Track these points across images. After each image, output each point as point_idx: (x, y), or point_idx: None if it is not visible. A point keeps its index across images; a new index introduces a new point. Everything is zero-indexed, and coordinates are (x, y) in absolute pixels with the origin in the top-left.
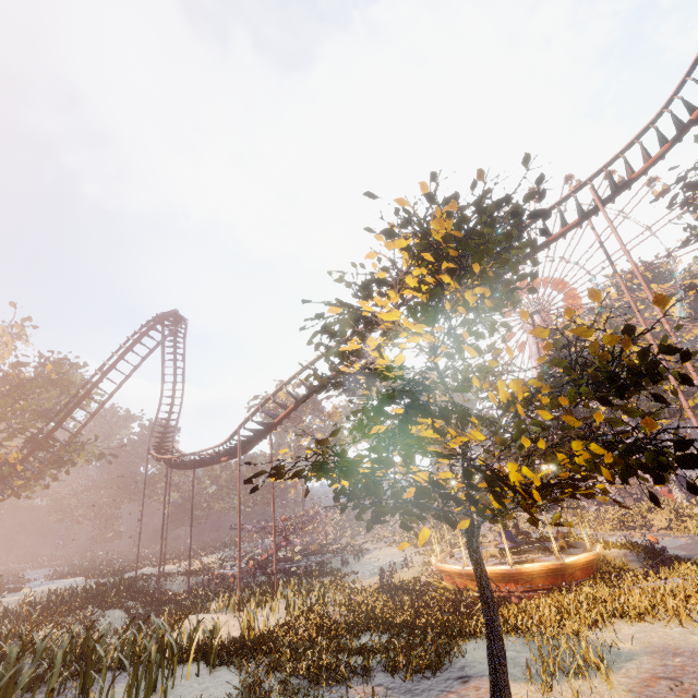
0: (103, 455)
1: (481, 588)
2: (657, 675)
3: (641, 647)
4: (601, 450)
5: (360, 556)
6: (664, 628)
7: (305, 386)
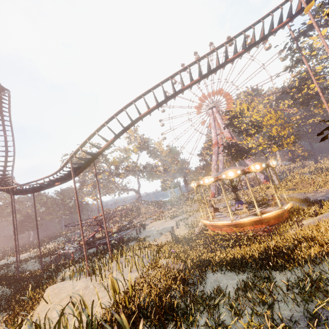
0: None
1: None
2: None
3: None
4: None
5: (144, 228)
6: None
7: (121, 124)
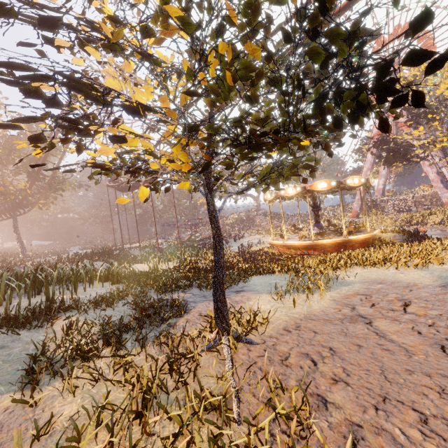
0: (81, 185)
1: (213, 236)
2: (358, 293)
3: (360, 279)
4: (225, 47)
5: (237, 239)
6: (384, 270)
7: None
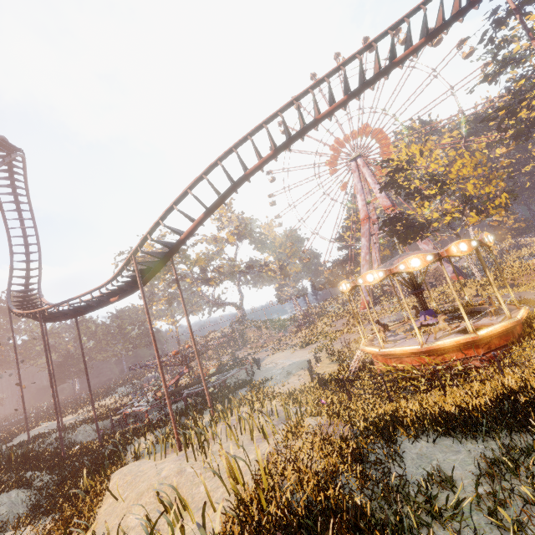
0: None
1: None
2: None
3: None
4: None
5: (259, 365)
6: None
7: (215, 190)
